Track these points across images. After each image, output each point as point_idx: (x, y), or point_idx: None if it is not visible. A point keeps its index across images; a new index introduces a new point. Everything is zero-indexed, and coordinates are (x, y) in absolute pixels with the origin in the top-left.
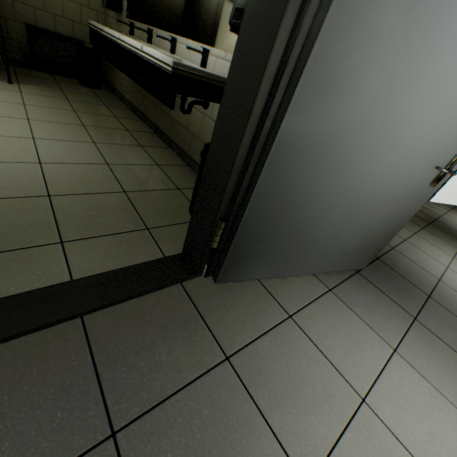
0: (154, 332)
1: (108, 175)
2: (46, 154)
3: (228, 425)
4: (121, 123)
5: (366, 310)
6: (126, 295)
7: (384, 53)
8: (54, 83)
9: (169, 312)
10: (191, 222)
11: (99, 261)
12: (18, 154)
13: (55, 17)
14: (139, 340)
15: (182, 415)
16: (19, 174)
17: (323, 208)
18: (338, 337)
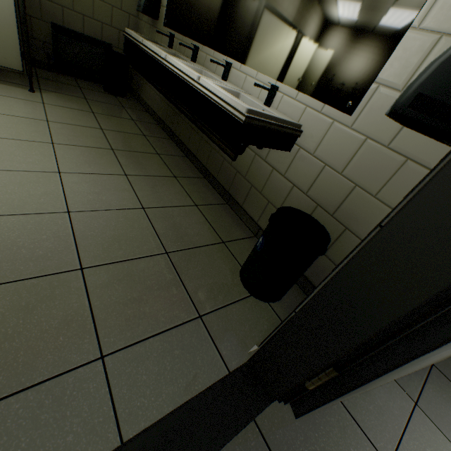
0: None
1: (145, 226)
2: (75, 197)
3: None
4: (150, 143)
5: None
6: None
7: None
8: (78, 89)
9: None
10: (274, 340)
11: (151, 390)
12: (42, 199)
13: (84, 17)
14: None
15: None
16: (45, 233)
17: None
18: None
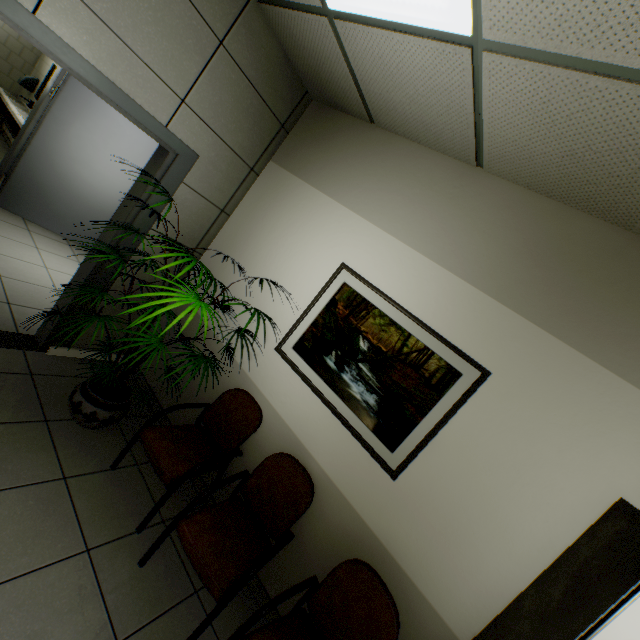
0: None
1: None
2: None
3: None
4: None
5: (84, 257)
6: None
7: (68, 143)
8: None
9: None
10: None
11: None
12: None
13: None
14: None
15: None
16: None
17: (59, 192)
18: (50, 245)
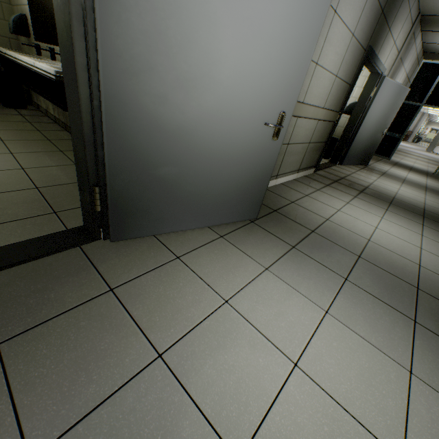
0: (47, 280)
1: (22, 177)
2: None
3: (101, 328)
4: (43, 134)
5: (251, 246)
6: (23, 258)
7: (162, 43)
8: None
9: (64, 266)
10: (80, 195)
11: (2, 240)
12: None
13: None
14: (32, 287)
15: (62, 328)
16: None
17: (181, 166)
18: (218, 266)
